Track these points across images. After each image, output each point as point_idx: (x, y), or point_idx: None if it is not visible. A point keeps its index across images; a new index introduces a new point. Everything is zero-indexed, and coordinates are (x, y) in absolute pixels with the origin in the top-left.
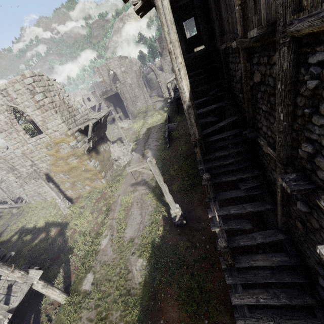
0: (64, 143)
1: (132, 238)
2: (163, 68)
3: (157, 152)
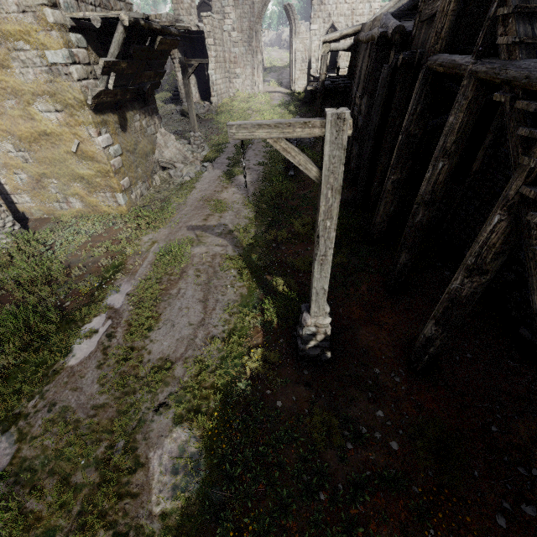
0: (29, 45)
1: (167, 360)
2: (311, 21)
3: (263, 178)
